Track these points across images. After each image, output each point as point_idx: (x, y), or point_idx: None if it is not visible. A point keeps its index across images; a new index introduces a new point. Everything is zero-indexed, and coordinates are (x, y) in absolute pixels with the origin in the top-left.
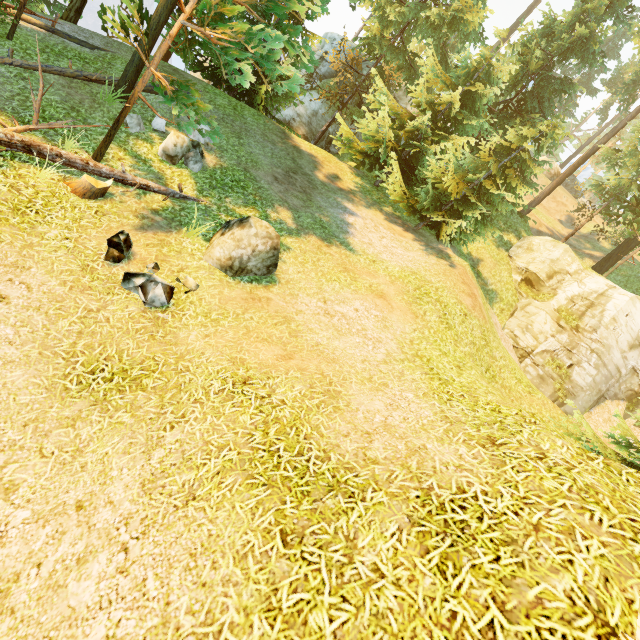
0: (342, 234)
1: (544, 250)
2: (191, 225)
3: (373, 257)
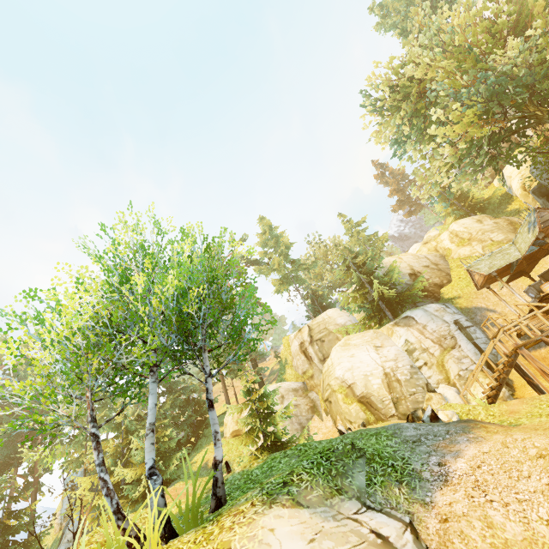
0: None
1: (228, 418)
2: None
3: None
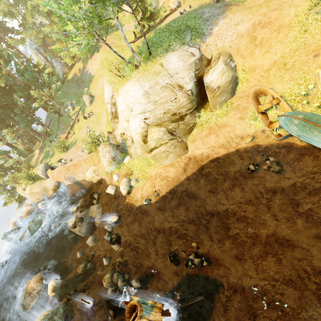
0: (91, 76)
1: None
2: (84, 108)
3: (96, 71)
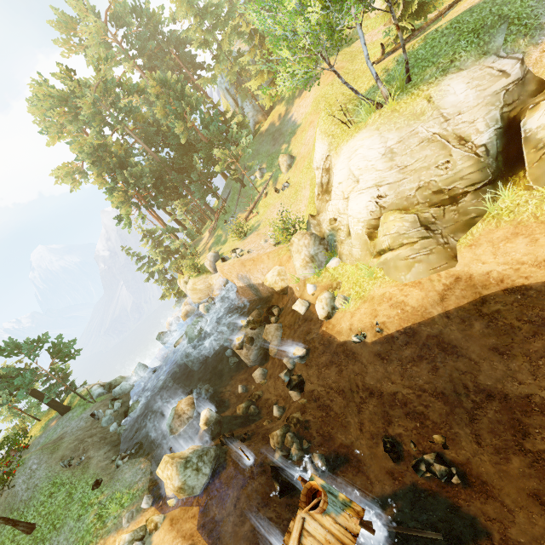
0: (295, 126)
1: None
2: (278, 176)
3: (305, 117)
